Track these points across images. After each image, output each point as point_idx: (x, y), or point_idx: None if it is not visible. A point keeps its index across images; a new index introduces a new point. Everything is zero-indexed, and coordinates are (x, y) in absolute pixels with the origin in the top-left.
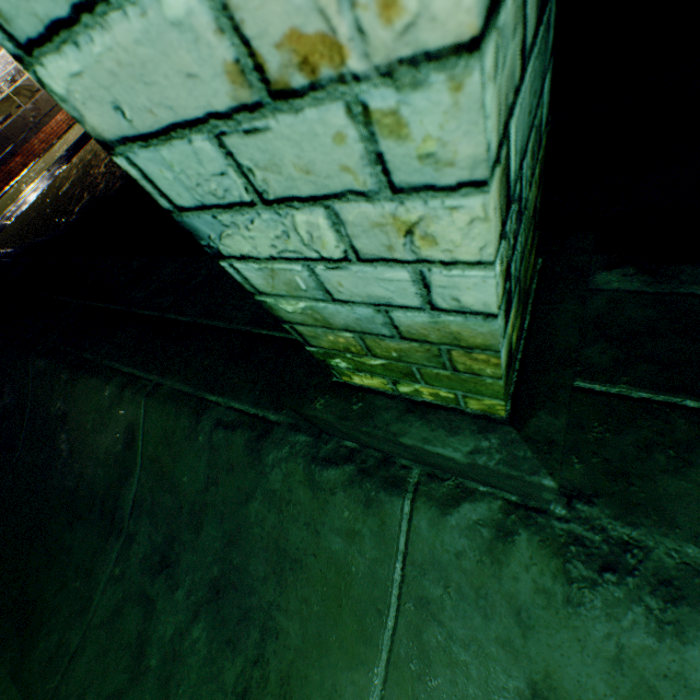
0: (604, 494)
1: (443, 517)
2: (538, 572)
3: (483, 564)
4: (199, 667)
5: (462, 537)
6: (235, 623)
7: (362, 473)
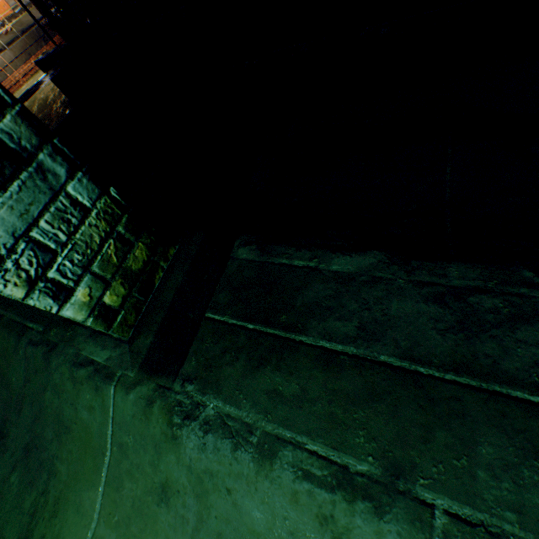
0: (199, 378)
1: (127, 395)
2: (162, 422)
3: (143, 420)
4: (12, 500)
5: (134, 406)
6: (36, 470)
7: (96, 371)
